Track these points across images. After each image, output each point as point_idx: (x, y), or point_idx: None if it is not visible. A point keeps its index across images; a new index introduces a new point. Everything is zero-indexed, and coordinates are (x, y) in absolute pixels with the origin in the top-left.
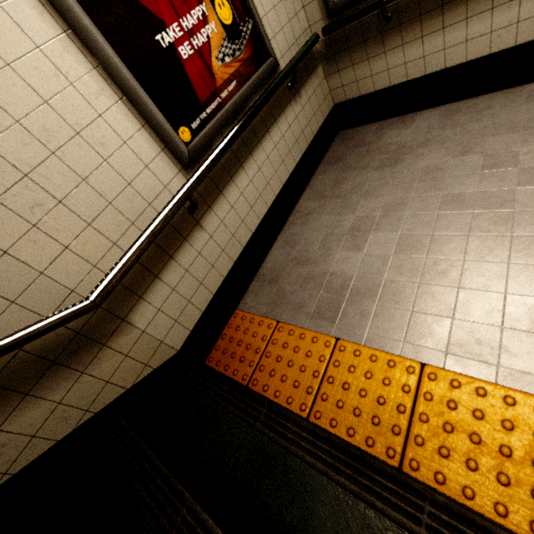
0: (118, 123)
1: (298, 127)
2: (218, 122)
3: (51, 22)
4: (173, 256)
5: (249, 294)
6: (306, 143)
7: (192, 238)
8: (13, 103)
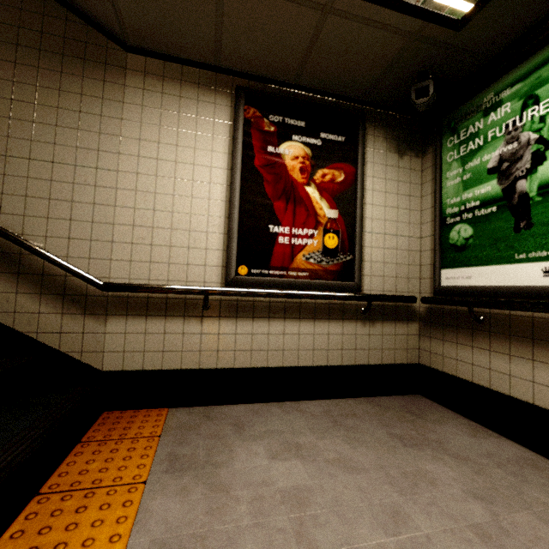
0: (212, 240)
1: (353, 342)
2: (271, 281)
3: (224, 196)
4: (167, 317)
5: (188, 409)
6: (354, 361)
7: (189, 321)
8: (179, 207)
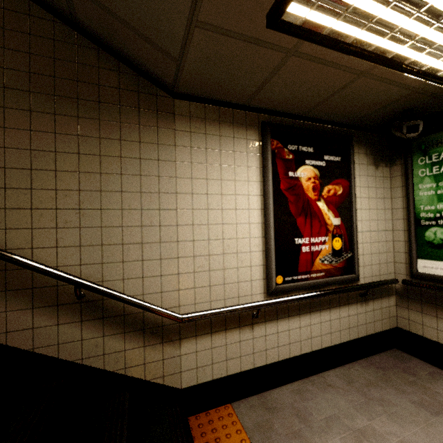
0: (254, 258)
1: (355, 320)
2: (300, 285)
3: (259, 219)
4: (227, 330)
5: (246, 401)
6: (357, 335)
7: (243, 329)
8: (227, 234)
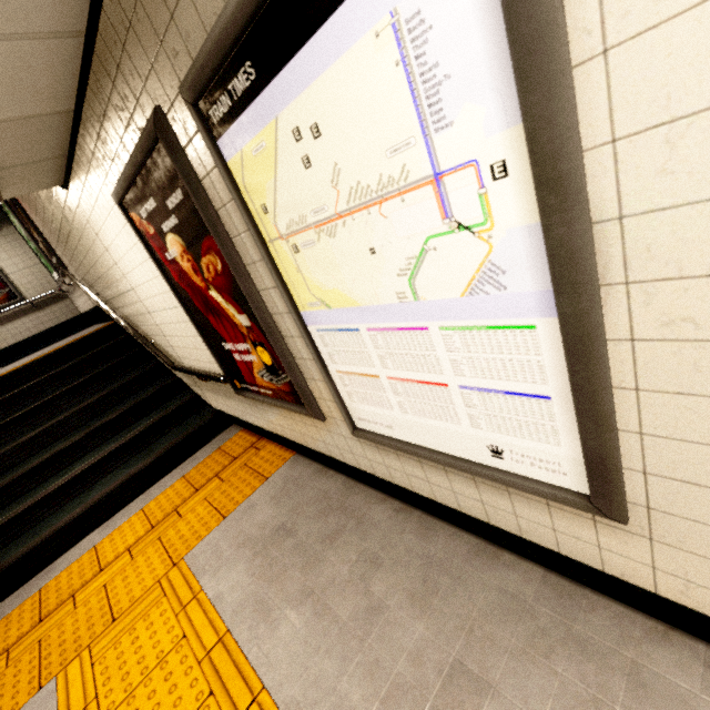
0: None
1: (39, 321)
2: None
3: None
4: None
5: None
6: (46, 328)
7: None
8: None
